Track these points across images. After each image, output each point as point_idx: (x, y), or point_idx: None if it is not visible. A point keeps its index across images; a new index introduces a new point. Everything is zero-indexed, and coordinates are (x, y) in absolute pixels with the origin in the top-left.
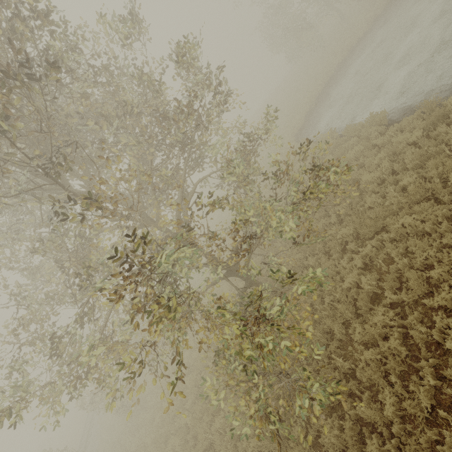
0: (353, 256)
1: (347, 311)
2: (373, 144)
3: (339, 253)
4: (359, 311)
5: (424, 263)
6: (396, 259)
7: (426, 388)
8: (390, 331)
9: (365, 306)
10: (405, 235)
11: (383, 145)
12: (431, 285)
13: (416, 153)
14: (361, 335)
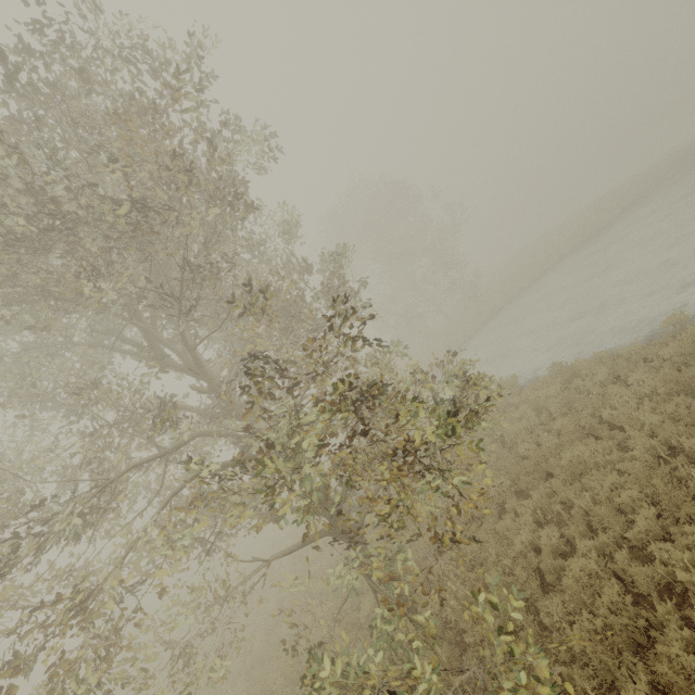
0: (518, 512)
1: (530, 581)
2: (509, 405)
3: (496, 518)
4: (547, 576)
5: (610, 502)
6: (576, 501)
7: (682, 646)
8: (601, 590)
9: (554, 572)
10: (576, 475)
11: (521, 405)
12: (628, 523)
13: (560, 398)
14: (561, 609)
